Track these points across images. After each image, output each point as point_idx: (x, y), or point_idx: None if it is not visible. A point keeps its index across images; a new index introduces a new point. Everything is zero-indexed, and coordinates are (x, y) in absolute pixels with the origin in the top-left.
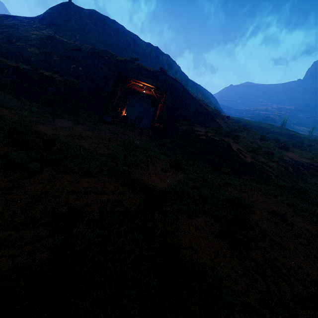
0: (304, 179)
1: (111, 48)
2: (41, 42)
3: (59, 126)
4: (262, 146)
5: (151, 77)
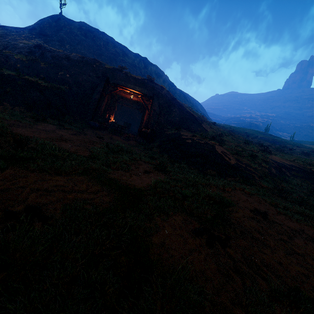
0: (286, 180)
1: (100, 58)
2: (29, 50)
3: (40, 129)
4: (246, 149)
5: (139, 84)
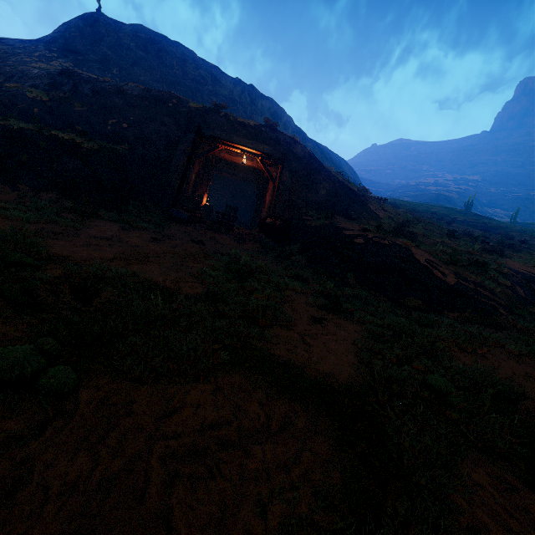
0: None
1: (174, 90)
2: (51, 81)
3: (95, 237)
4: (459, 250)
5: (252, 136)
